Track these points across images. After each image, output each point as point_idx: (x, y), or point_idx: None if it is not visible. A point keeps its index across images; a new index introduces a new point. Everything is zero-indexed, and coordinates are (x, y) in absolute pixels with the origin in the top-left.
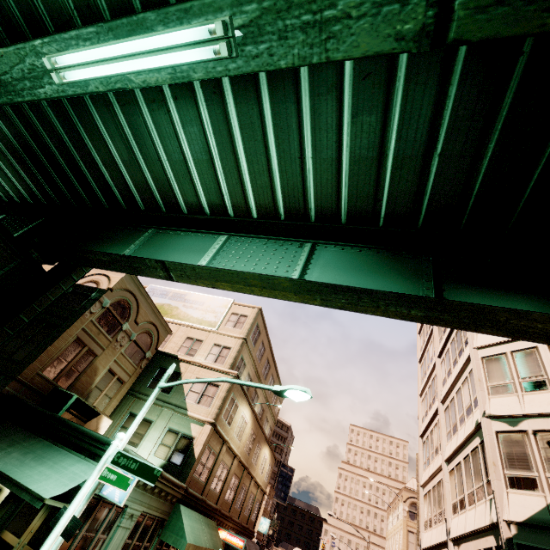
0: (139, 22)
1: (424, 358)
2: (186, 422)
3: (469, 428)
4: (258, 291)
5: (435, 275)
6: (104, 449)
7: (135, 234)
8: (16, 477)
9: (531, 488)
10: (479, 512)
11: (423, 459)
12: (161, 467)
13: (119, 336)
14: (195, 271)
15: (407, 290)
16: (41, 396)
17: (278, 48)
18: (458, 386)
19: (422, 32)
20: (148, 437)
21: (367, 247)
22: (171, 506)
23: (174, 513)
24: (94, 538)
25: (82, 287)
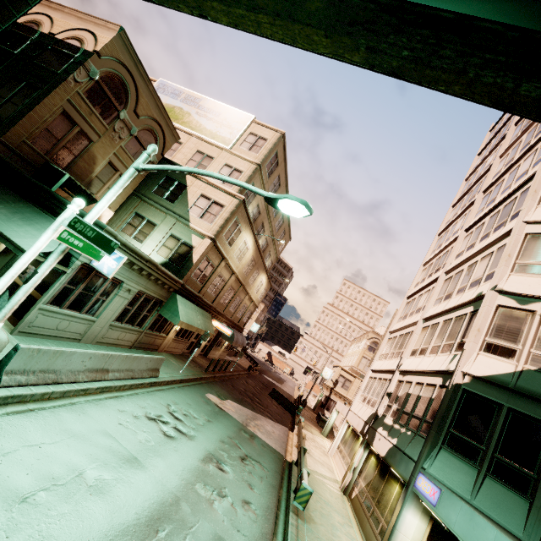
0: None
1: (447, 232)
2: (188, 232)
3: (467, 298)
4: (267, 26)
5: None
6: None
7: None
8: (0, 228)
9: (506, 356)
10: (437, 360)
11: (401, 314)
12: (163, 264)
13: (116, 125)
14: None
15: None
16: (35, 169)
17: None
18: (475, 260)
19: None
20: (151, 237)
21: None
22: (168, 293)
23: (171, 299)
24: (92, 297)
25: (63, 44)
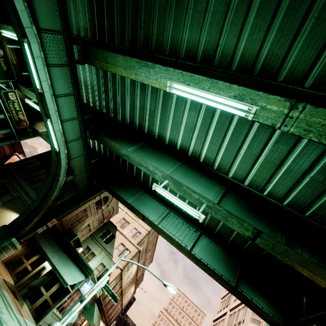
0: (180, 183)
1: None
2: (110, 263)
3: None
4: (174, 245)
5: (239, 273)
6: (87, 270)
7: (134, 189)
8: (59, 269)
9: None
10: None
11: None
12: None
13: (99, 210)
14: (155, 225)
15: (227, 275)
16: (63, 228)
17: (214, 213)
18: (240, 307)
19: (249, 236)
20: (91, 262)
21: (220, 246)
22: (92, 301)
23: (92, 305)
24: (68, 304)
25: None
